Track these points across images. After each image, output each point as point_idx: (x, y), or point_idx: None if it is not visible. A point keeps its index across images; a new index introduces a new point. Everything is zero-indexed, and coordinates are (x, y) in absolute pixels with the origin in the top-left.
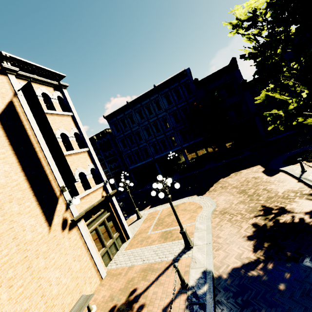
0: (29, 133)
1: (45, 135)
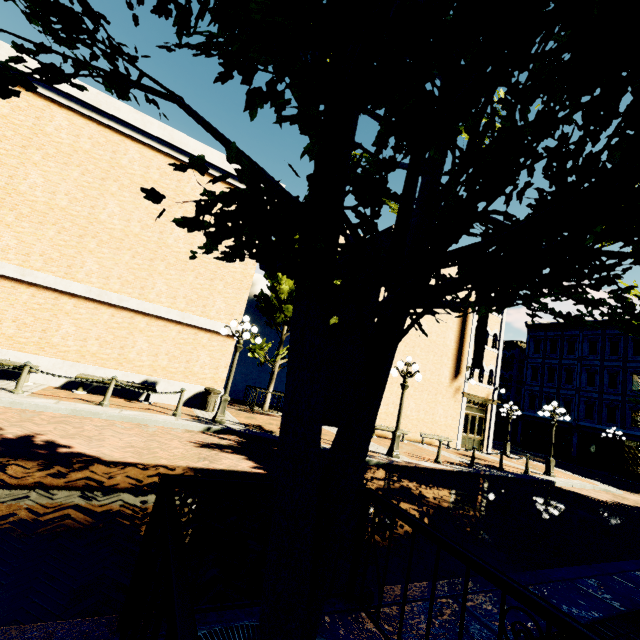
0: (469, 321)
1: (478, 327)
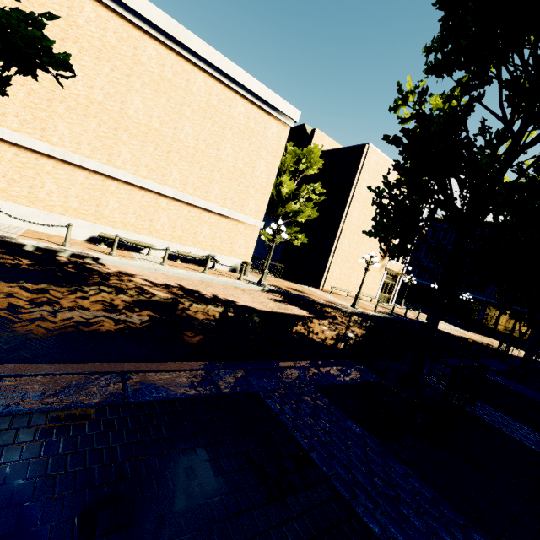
0: None
1: None
